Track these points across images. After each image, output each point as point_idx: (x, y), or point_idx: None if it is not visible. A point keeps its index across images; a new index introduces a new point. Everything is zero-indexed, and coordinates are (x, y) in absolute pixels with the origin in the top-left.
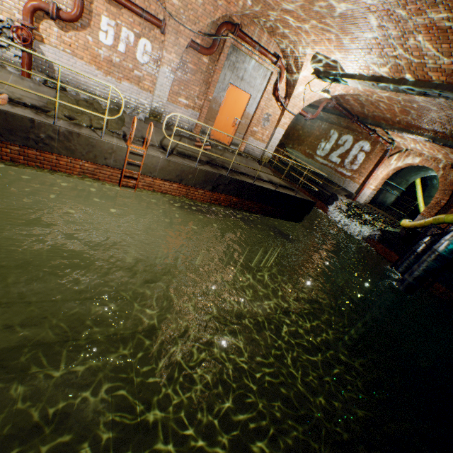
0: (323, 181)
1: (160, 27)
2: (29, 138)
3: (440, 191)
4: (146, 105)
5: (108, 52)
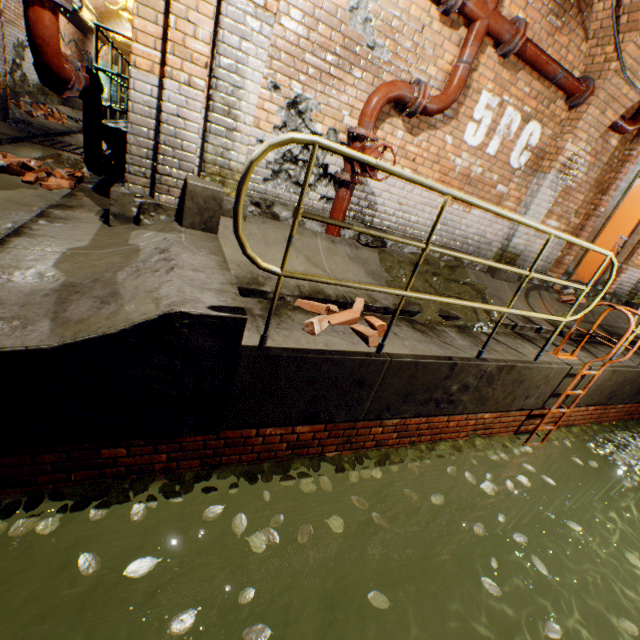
0: None
1: (572, 95)
2: (429, 398)
3: None
4: (493, 242)
5: (468, 158)
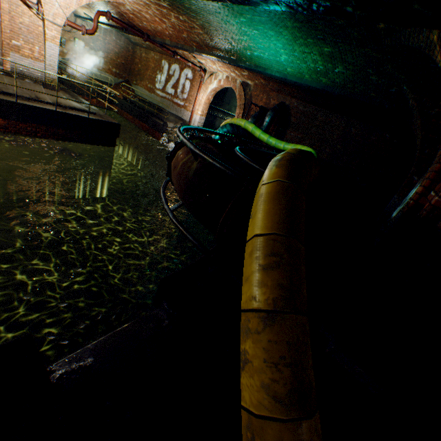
0: (156, 112)
1: None
2: None
3: (239, 107)
4: None
5: None
